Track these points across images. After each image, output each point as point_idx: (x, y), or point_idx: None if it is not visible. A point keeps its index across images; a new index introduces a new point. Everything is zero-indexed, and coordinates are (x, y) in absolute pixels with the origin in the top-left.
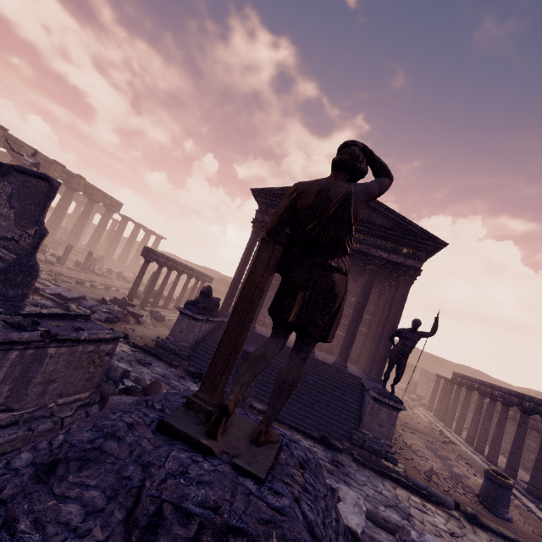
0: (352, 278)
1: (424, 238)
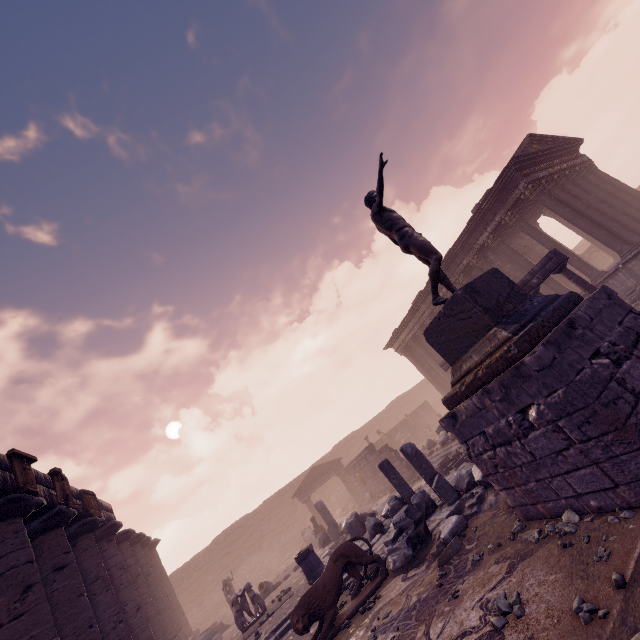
0: (519, 238)
1: (578, 140)
